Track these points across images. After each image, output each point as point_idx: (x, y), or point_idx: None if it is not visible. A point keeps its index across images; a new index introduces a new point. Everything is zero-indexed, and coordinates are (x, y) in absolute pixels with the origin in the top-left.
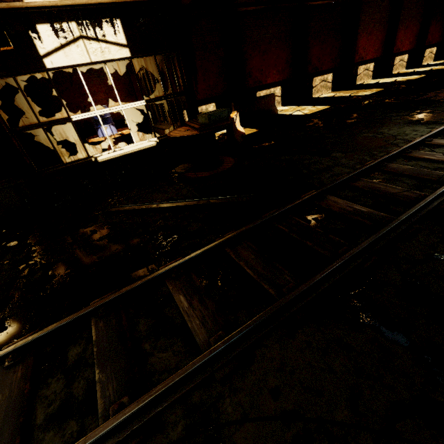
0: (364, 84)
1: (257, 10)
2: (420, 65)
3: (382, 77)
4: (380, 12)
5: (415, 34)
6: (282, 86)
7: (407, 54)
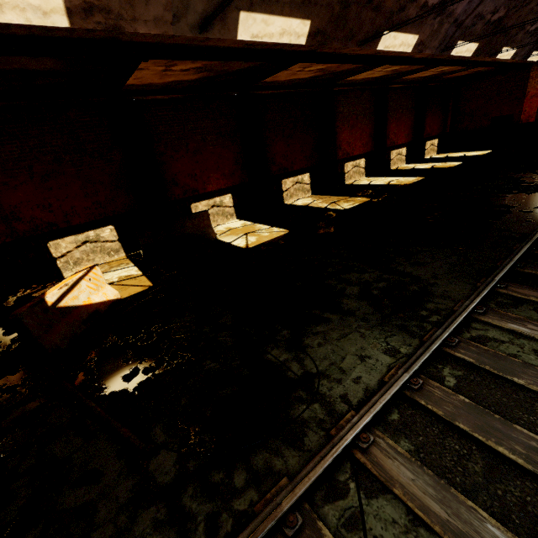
0: (353, 186)
1: (174, 99)
2: (423, 158)
3: (378, 174)
4: (362, 103)
5: (410, 126)
6: (233, 193)
7: (405, 147)
